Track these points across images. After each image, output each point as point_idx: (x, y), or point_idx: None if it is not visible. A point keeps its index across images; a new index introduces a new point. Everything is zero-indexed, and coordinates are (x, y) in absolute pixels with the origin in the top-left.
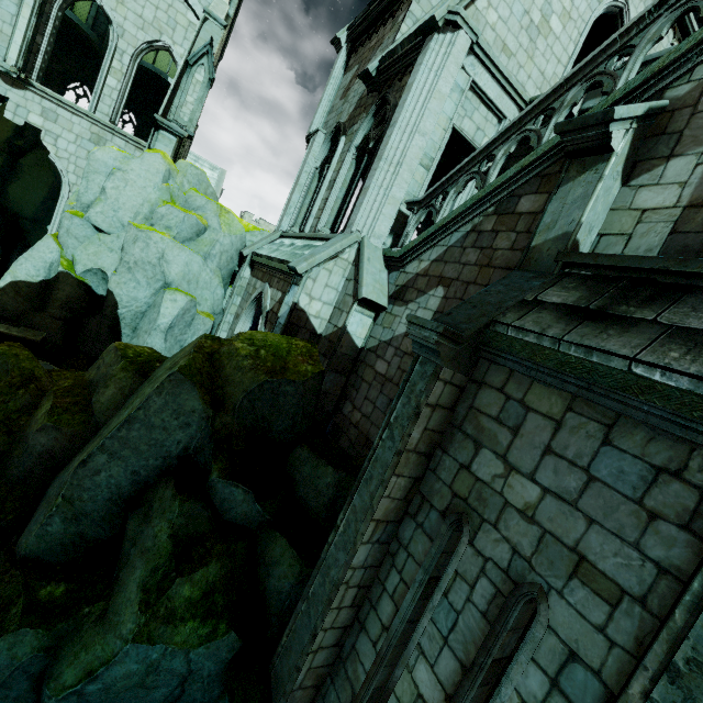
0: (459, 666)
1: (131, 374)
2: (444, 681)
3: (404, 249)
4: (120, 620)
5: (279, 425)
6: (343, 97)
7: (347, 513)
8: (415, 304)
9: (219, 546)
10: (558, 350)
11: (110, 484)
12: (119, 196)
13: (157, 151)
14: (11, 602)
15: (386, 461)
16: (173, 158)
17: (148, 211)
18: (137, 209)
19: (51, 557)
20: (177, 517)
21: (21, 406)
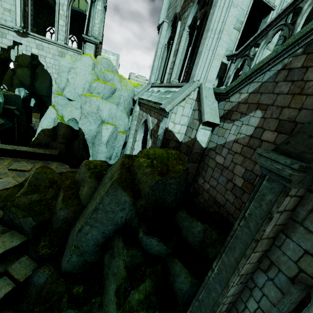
0: None
1: (93, 179)
2: None
3: (229, 87)
4: (108, 310)
5: (168, 199)
6: None
7: (219, 263)
8: (240, 122)
9: (148, 270)
10: None
11: (93, 238)
12: (74, 81)
13: (87, 54)
14: (62, 295)
15: (245, 242)
16: (94, 56)
17: (88, 86)
18: (83, 86)
19: (75, 271)
20: (126, 258)
21: (51, 196)
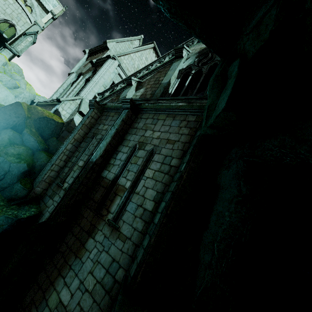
0: (88, 156)
1: None
2: (85, 160)
3: None
4: None
5: (47, 132)
6: (84, 66)
7: (67, 140)
8: None
9: (23, 147)
10: (114, 105)
11: None
12: None
13: (2, 54)
14: None
15: (79, 127)
16: (8, 60)
17: None
18: None
19: None
20: (11, 135)
21: None
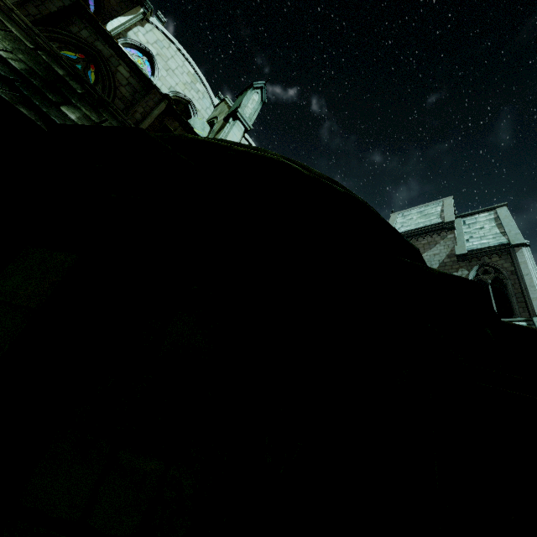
0: None
1: None
2: None
3: None
4: None
5: None
6: None
7: None
8: None
9: None
10: None
11: None
12: None
13: None
14: None
15: None
16: None
17: None
18: None
19: None
20: None
21: None
